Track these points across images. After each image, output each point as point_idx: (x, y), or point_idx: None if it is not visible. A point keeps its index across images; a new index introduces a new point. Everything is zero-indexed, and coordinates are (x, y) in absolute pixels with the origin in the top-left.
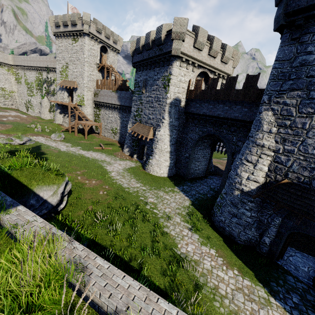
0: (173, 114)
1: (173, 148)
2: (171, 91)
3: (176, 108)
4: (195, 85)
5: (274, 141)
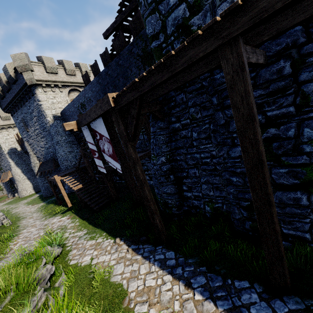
0: (15, 158)
1: (30, 175)
2: (3, 147)
3: (15, 153)
4: (17, 137)
5: (33, 151)
